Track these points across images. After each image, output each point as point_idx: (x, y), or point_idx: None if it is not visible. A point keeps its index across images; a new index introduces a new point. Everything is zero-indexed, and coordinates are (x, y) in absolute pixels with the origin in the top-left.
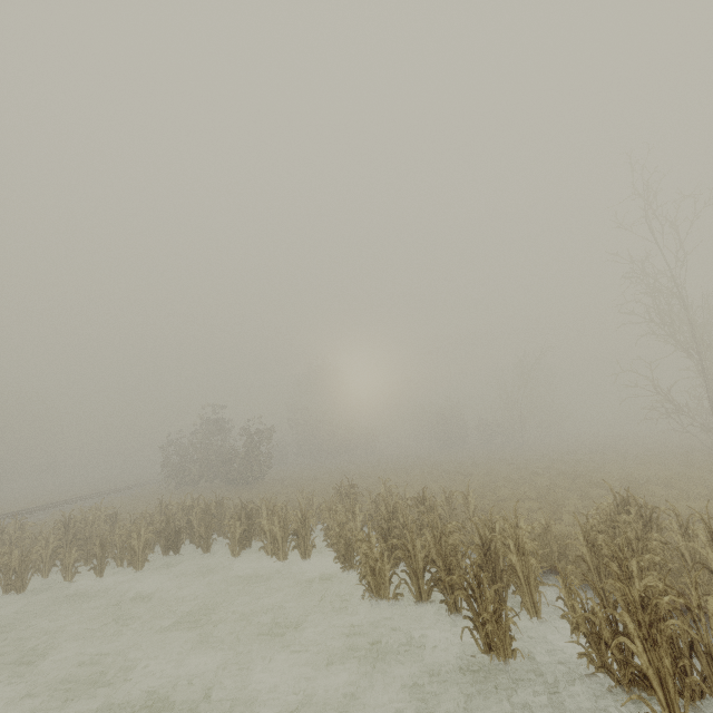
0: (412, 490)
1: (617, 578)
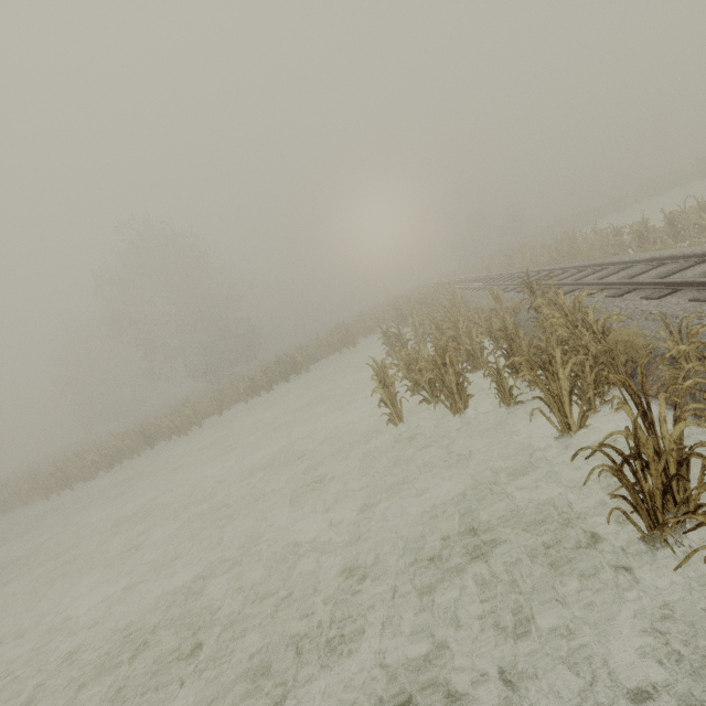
0: None
1: None
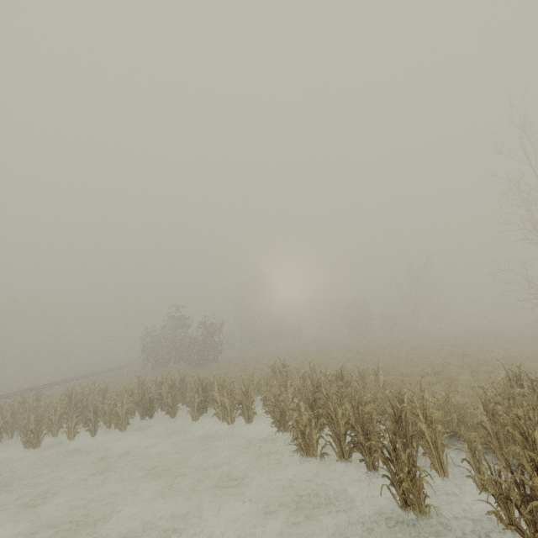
0: (331, 368)
1: (524, 446)
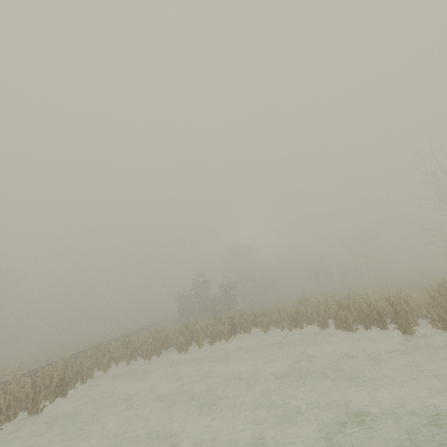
0: None
1: (445, 299)
